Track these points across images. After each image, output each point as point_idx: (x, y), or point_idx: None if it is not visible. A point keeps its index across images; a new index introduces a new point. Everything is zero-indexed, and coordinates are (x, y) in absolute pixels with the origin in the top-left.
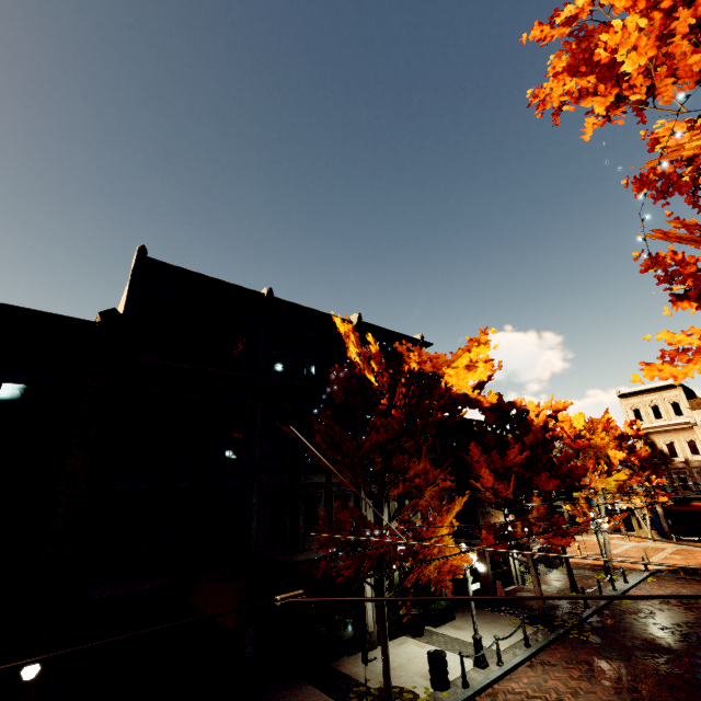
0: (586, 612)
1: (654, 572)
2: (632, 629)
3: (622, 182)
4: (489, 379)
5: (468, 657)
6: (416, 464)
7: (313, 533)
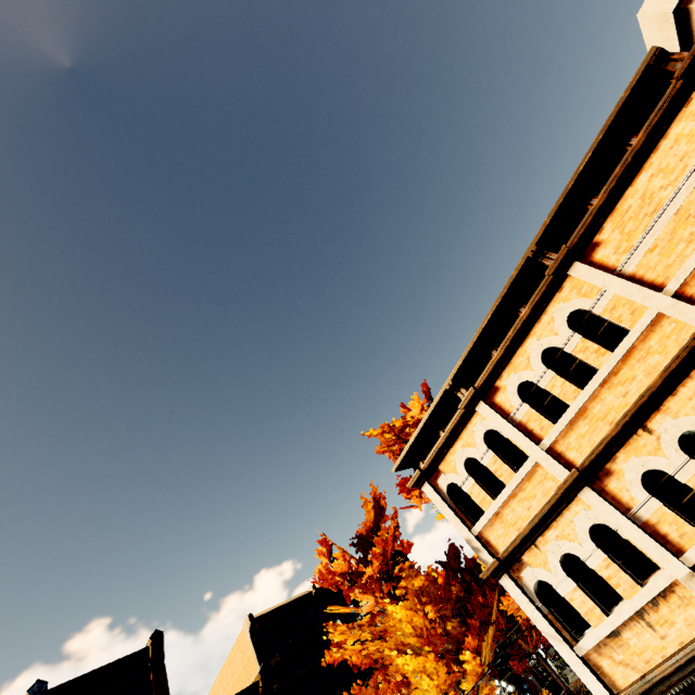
0: None
1: None
2: None
3: None
4: None
5: None
6: None
7: None
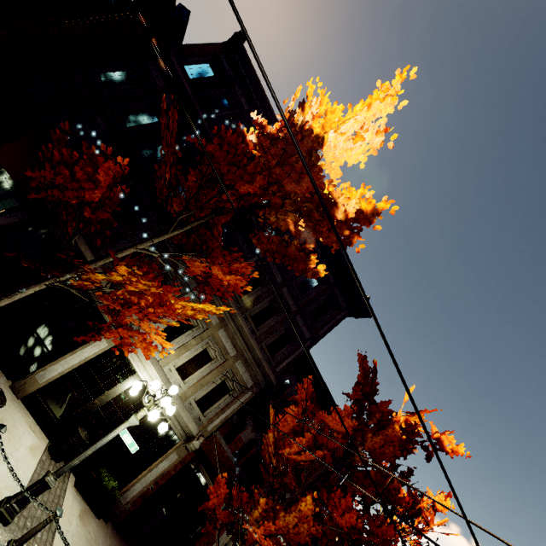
0: None
1: None
2: None
3: None
4: (372, 219)
5: (0, 448)
6: None
7: None
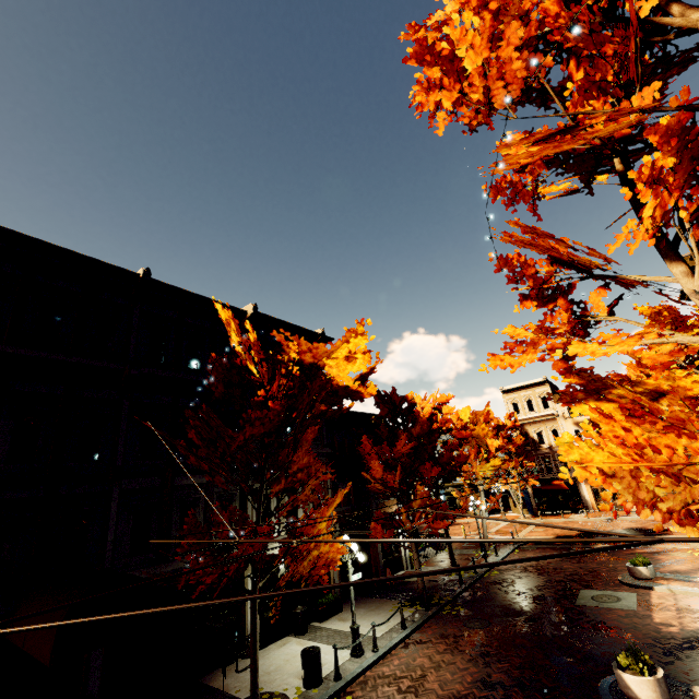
0: (460, 588)
1: (520, 544)
2: (495, 598)
3: (482, 187)
4: (372, 371)
5: (342, 649)
6: (301, 459)
7: (152, 540)
